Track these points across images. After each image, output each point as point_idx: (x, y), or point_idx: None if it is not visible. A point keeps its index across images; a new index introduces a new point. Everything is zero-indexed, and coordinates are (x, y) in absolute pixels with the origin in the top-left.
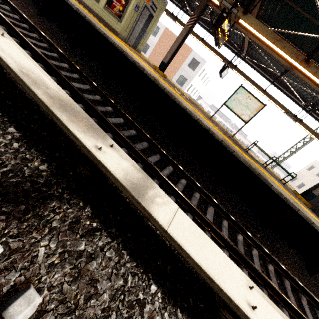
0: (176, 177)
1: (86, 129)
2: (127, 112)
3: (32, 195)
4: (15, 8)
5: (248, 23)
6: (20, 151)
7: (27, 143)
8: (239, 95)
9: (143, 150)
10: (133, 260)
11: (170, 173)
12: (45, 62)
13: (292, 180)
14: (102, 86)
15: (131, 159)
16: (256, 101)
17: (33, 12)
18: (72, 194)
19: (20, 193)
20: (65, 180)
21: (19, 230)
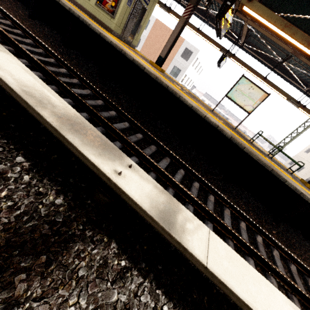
0: (188, 180)
1: (102, 151)
2: (130, 114)
3: (52, 239)
4: (6, 13)
5: (254, 10)
6: (32, 184)
7: (37, 172)
8: (242, 86)
9: (152, 155)
10: (170, 300)
11: (182, 177)
12: (43, 69)
13: (291, 163)
14: (102, 89)
15: (143, 167)
16: (260, 91)
17: (24, 15)
18: (93, 229)
19: (38, 240)
20: (84, 212)
21: (42, 289)
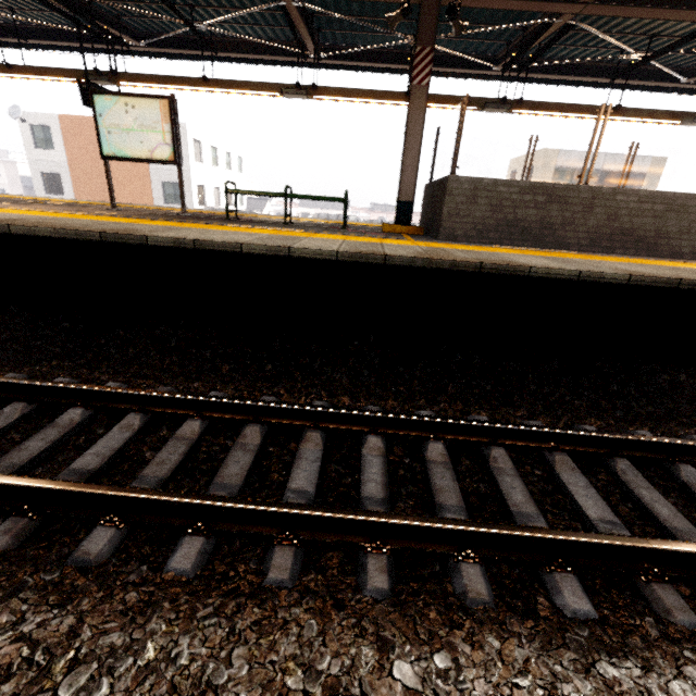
0: None
1: None
2: None
3: None
4: None
5: None
6: None
7: None
8: (110, 116)
9: None
10: None
11: None
12: None
13: None
14: None
15: None
16: (148, 102)
17: None
18: None
19: None
20: None
21: None
